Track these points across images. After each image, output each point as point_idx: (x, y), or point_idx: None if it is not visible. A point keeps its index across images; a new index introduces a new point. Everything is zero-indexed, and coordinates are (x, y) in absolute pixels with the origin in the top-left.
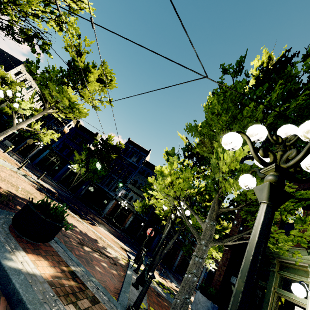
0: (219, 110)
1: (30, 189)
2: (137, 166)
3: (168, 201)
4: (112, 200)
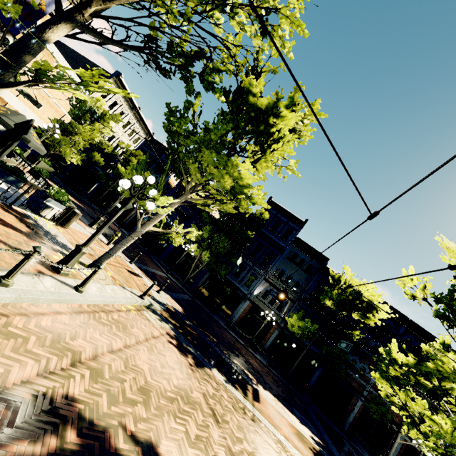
0: None
1: (179, 366)
2: (285, 248)
3: None
4: (244, 300)
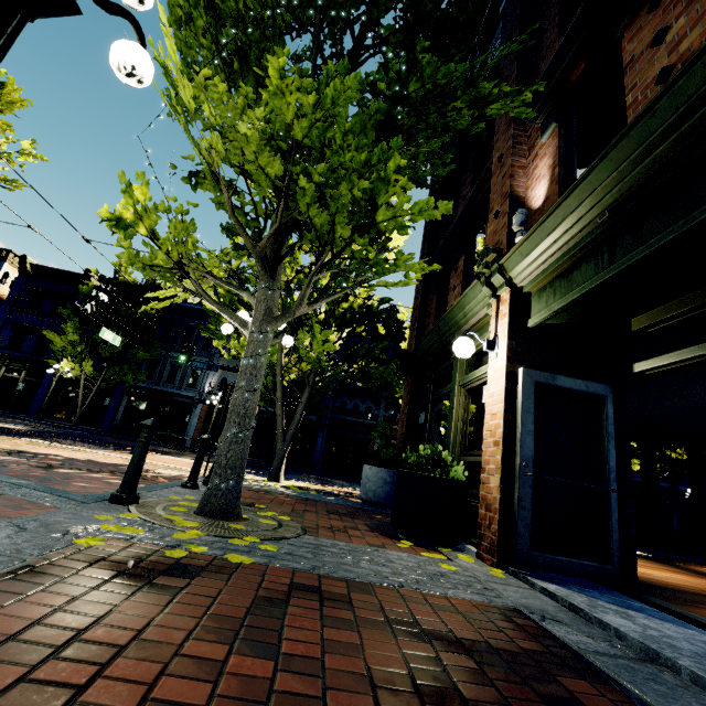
0: (183, 5)
1: None
2: None
3: (186, 293)
4: (194, 406)
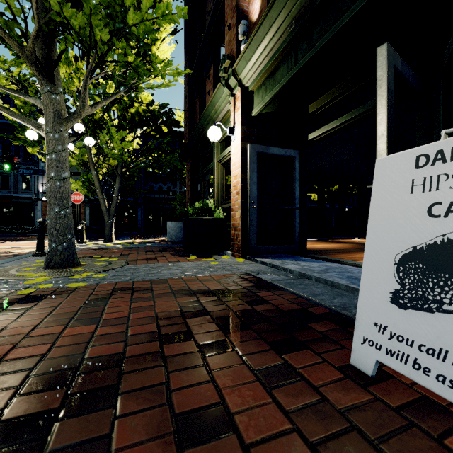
0: None
1: None
2: None
3: None
4: (34, 204)
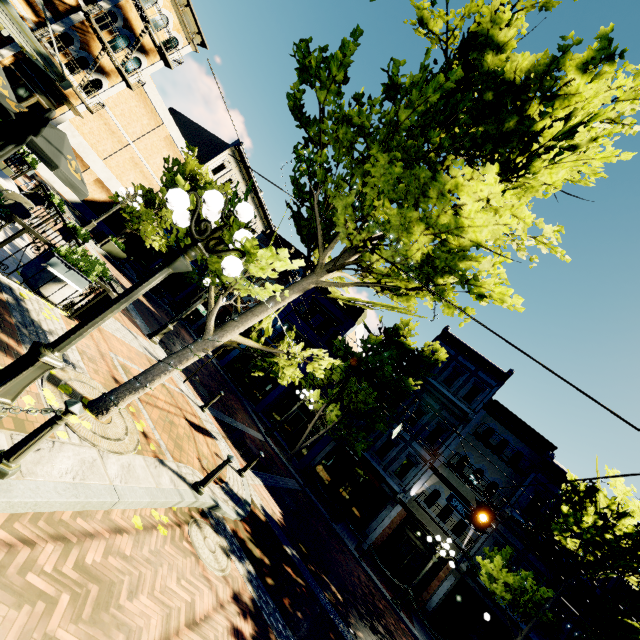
0: None
1: None
2: (471, 416)
3: None
4: (391, 502)
